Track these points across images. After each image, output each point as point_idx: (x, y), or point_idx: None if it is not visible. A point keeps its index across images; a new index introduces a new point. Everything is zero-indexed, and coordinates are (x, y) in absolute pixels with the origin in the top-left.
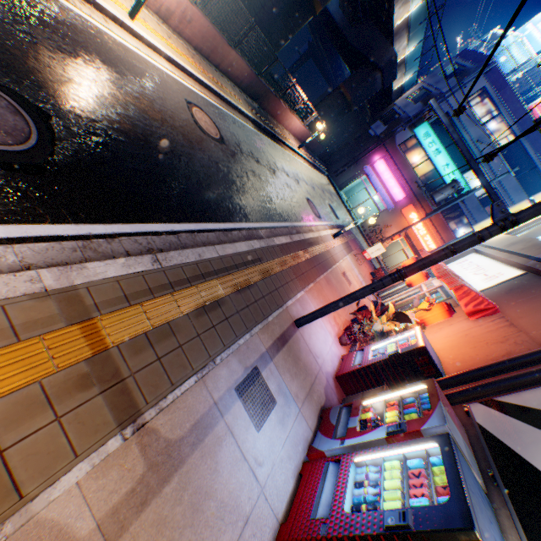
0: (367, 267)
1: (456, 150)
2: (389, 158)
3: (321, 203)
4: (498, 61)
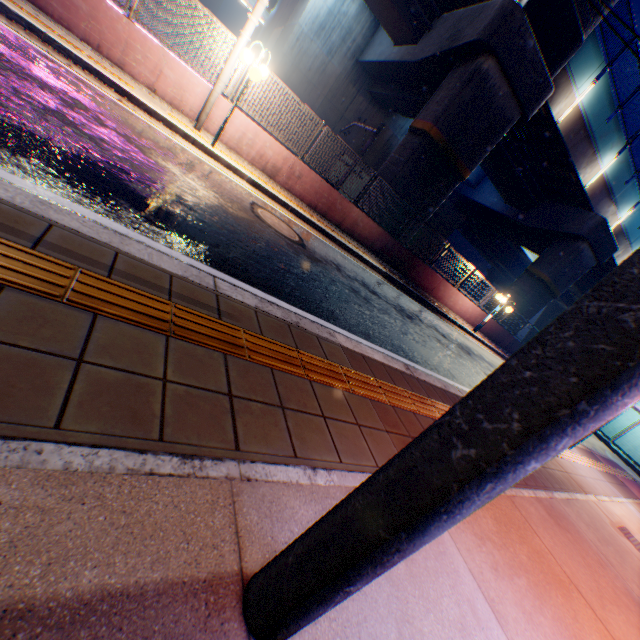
0: None
1: None
2: None
3: None
4: None
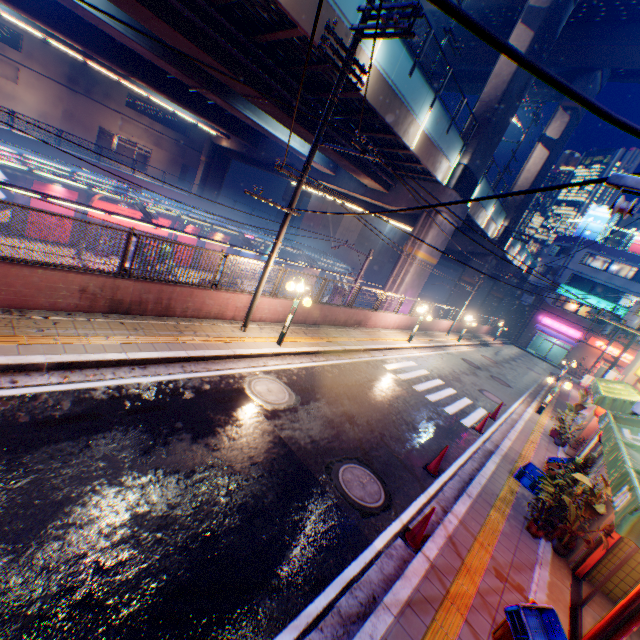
0: None
1: (597, 290)
2: (549, 314)
3: (530, 365)
4: (584, 234)
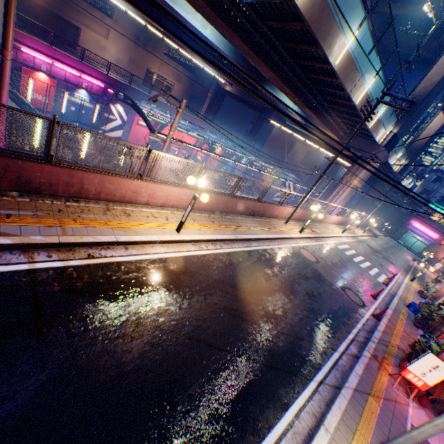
0: (435, 273)
1: None
2: (419, 220)
3: (401, 252)
4: None
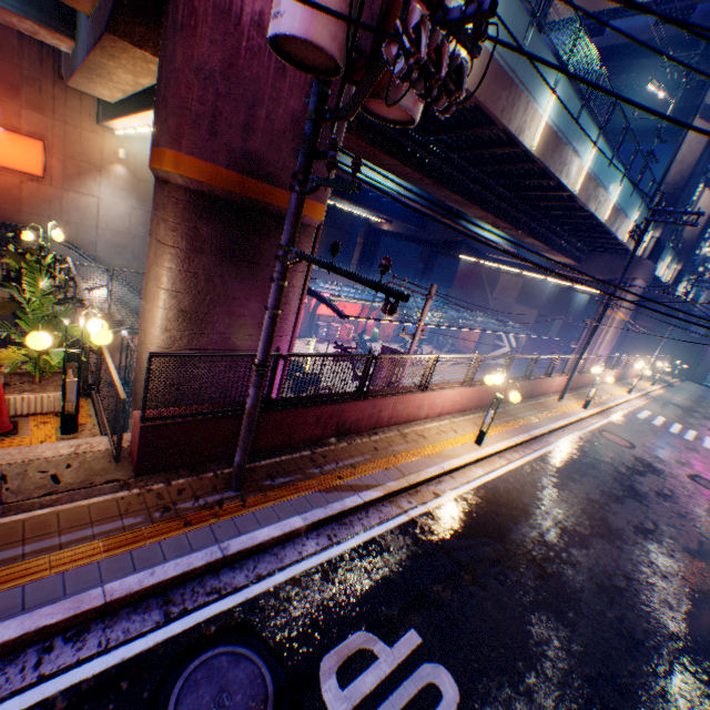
0: None
1: None
2: None
3: None
4: None
